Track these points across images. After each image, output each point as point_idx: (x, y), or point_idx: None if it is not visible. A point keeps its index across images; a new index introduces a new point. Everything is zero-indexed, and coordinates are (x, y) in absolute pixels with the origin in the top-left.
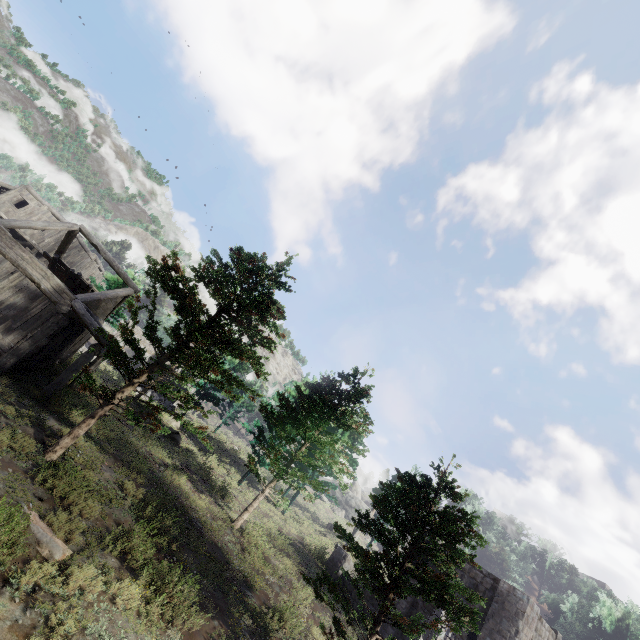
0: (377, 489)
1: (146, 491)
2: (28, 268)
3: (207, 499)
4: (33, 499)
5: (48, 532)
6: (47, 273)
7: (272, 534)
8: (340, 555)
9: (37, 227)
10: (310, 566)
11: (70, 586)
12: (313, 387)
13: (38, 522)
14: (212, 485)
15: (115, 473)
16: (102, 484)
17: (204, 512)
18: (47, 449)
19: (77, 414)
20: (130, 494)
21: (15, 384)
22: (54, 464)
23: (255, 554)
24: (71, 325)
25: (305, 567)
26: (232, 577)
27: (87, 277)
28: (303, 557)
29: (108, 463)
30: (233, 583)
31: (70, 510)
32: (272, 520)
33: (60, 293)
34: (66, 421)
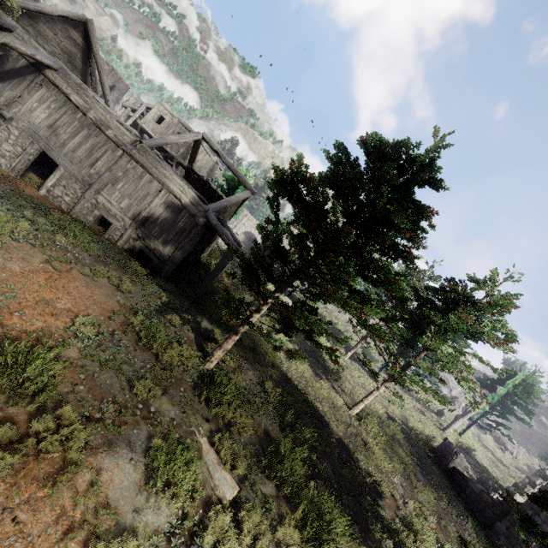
0: (482, 380)
1: (281, 387)
2: (170, 185)
3: (326, 385)
4: (202, 421)
5: (217, 465)
6: (184, 188)
7: (381, 418)
8: (450, 449)
9: (171, 142)
10: (420, 455)
11: (243, 543)
12: (437, 292)
13: (208, 451)
14: (325, 366)
15: (256, 370)
16: (249, 387)
17: (326, 402)
18: (205, 358)
19: (221, 309)
20: (271, 396)
21: (177, 287)
22: (212, 372)
23: (376, 450)
24: (207, 231)
25: (416, 456)
26: (363, 482)
27: (212, 178)
28: (412, 443)
29: (249, 359)
30: (366, 492)
31: (230, 429)
32: (377, 399)
33: (196, 206)
34: (215, 320)
